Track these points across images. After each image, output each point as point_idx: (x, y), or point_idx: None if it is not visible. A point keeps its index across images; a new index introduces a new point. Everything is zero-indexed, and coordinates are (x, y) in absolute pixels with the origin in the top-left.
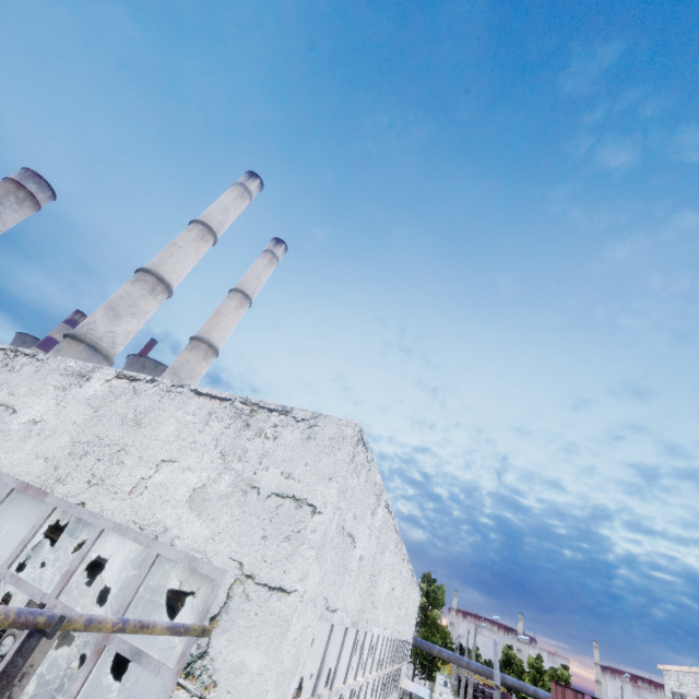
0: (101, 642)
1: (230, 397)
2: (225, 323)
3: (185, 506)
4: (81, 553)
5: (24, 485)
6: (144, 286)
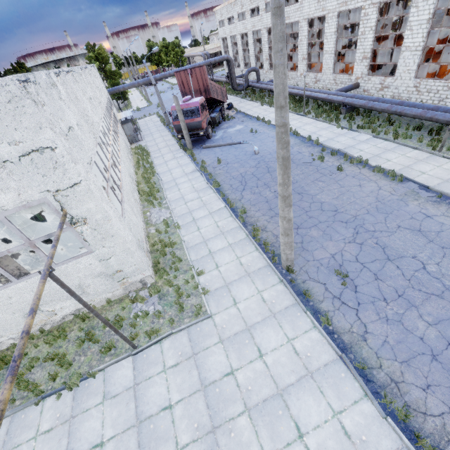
0: (31, 246)
1: None
2: None
3: None
4: None
5: None
6: None
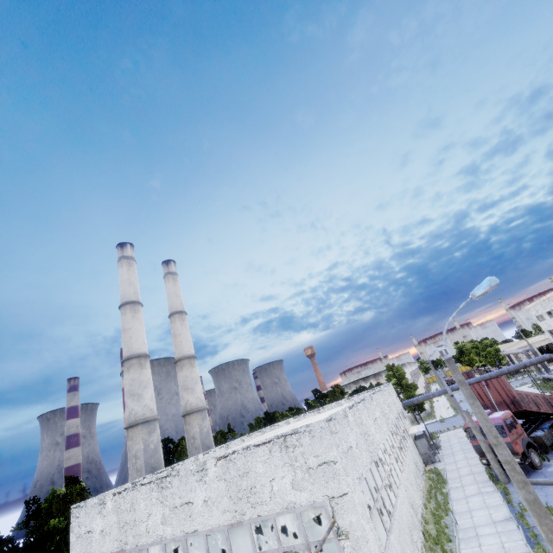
0: (308, 547)
1: (271, 439)
2: (184, 338)
3: (293, 491)
4: (275, 530)
5: (230, 525)
6: (135, 368)
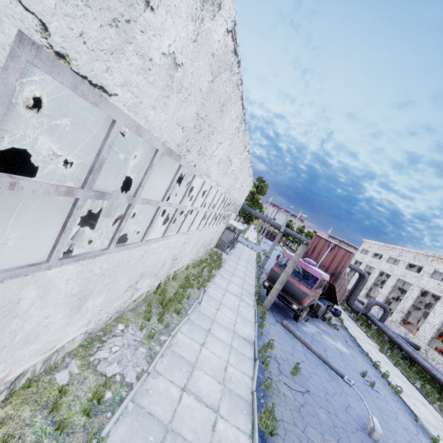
0: None
1: None
2: None
3: None
4: None
5: None
6: None
